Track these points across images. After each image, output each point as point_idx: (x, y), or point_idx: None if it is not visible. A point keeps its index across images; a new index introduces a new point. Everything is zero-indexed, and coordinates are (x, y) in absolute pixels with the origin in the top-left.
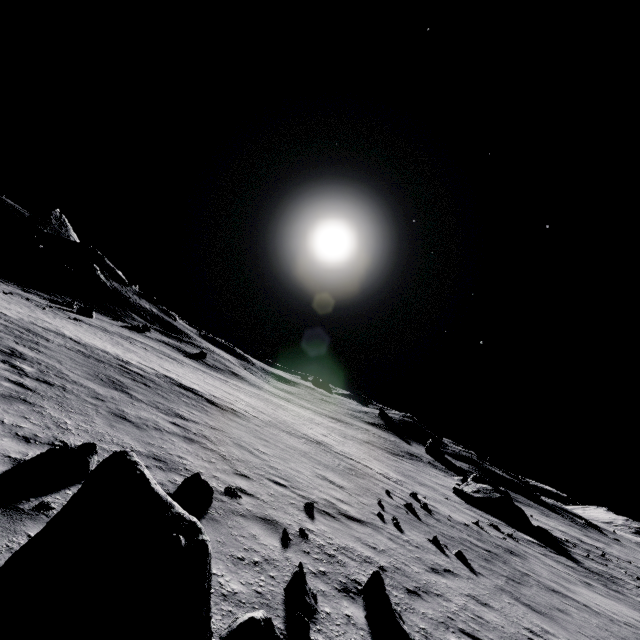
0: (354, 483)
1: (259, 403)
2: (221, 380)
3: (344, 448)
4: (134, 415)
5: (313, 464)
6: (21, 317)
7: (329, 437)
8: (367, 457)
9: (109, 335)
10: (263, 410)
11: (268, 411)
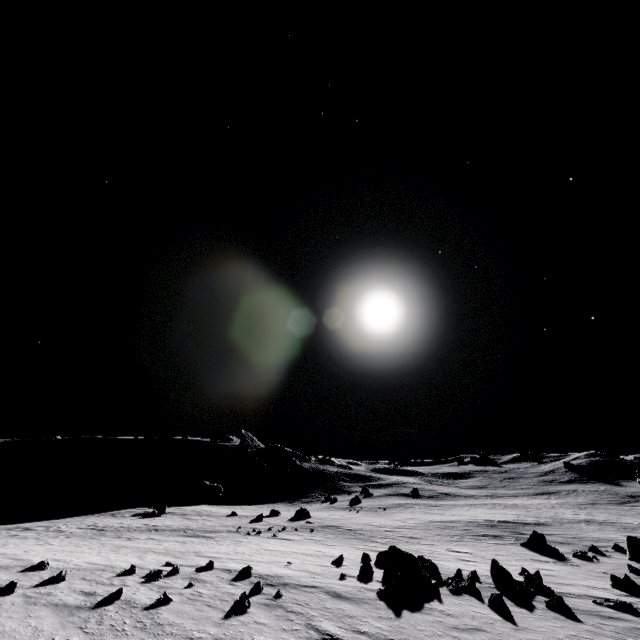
0: (638, 533)
1: (518, 511)
2: (471, 506)
3: (598, 517)
4: (553, 539)
5: (612, 532)
6: (418, 521)
7: (579, 514)
8: (616, 517)
9: (407, 509)
10: (532, 515)
11: (533, 514)
